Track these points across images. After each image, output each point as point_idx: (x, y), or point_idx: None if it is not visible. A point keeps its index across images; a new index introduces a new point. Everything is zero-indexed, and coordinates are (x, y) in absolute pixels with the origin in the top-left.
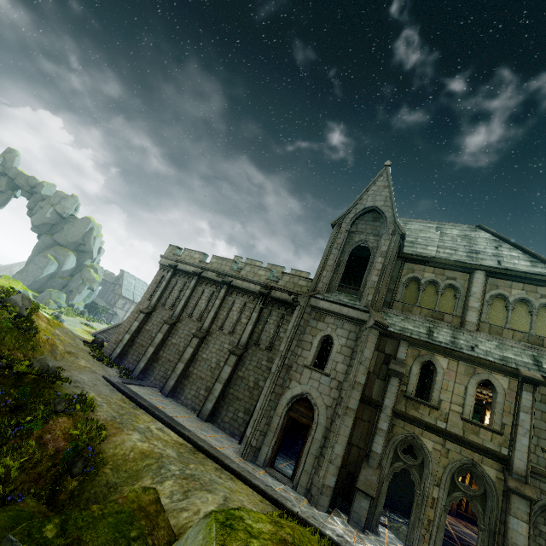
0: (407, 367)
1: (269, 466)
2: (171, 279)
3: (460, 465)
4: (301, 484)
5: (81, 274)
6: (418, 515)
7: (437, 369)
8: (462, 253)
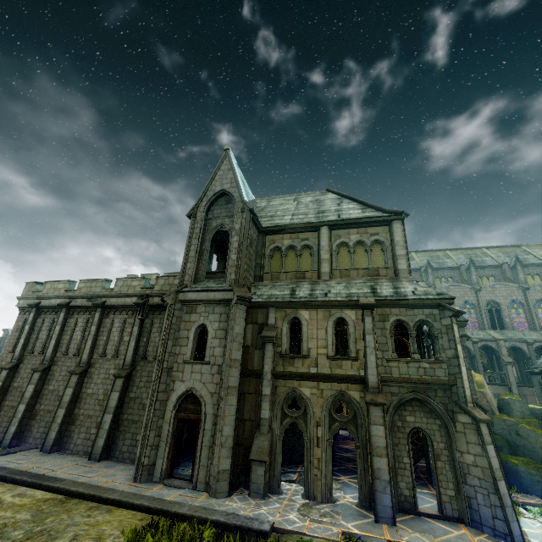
0: (278, 329)
1: (167, 477)
2: (36, 320)
3: (333, 399)
4: (200, 480)
5: None
6: (309, 459)
7: (302, 323)
8: (312, 215)
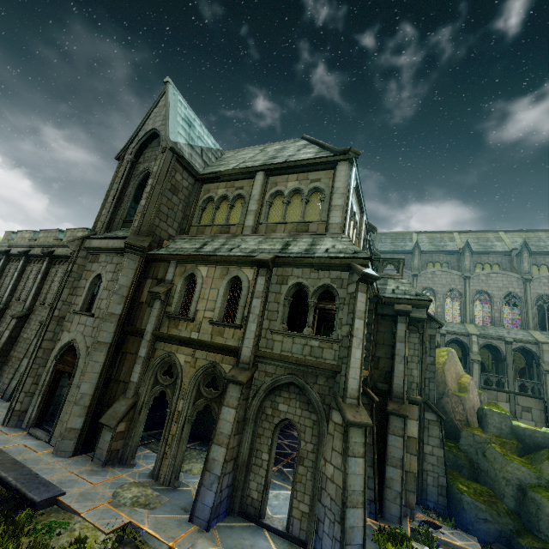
0: (174, 286)
1: (33, 426)
2: (6, 266)
3: (203, 371)
4: (55, 435)
5: None
6: (164, 434)
7: (197, 280)
8: (260, 162)
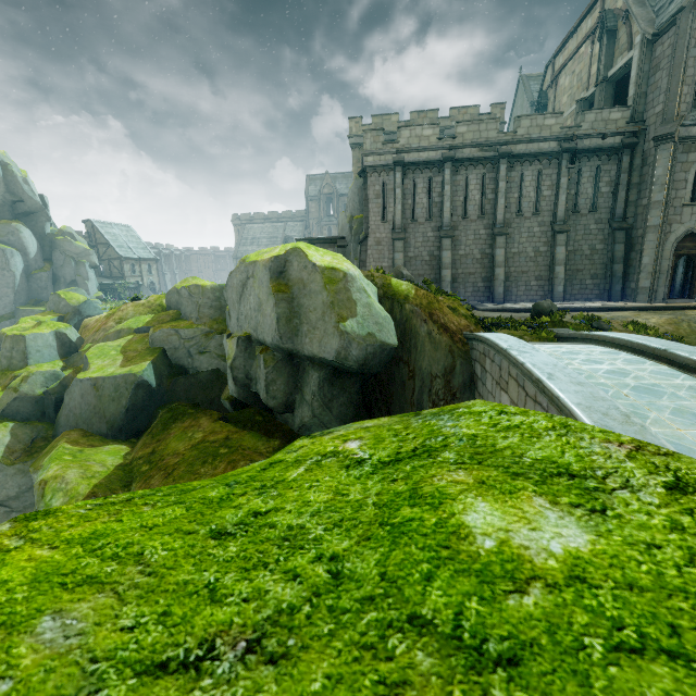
0: None
1: (667, 299)
2: (402, 182)
3: None
4: None
5: (61, 251)
6: None
7: None
8: None
